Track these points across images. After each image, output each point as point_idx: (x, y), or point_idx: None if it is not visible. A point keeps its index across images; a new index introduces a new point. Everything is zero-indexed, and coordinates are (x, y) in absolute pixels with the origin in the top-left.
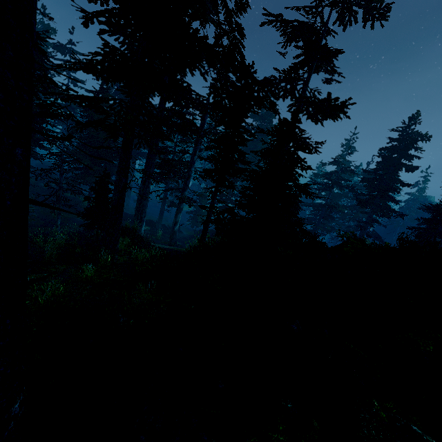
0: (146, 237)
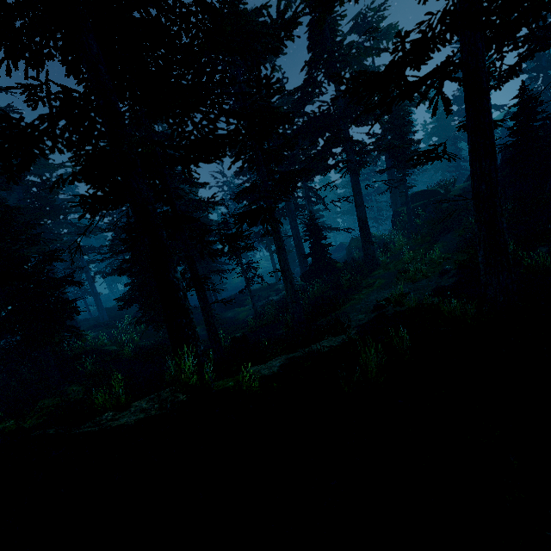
0: None
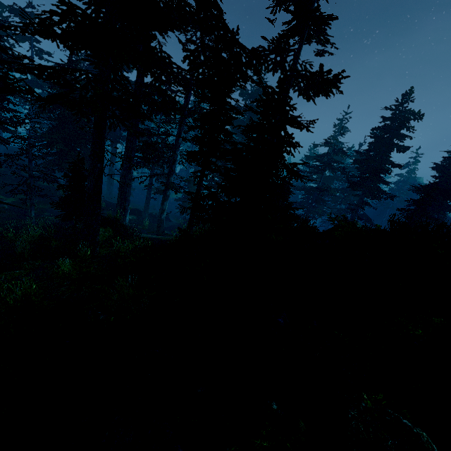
0: (131, 227)
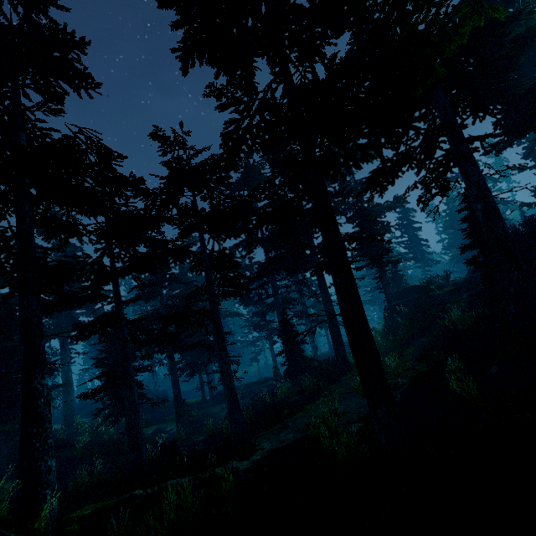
0: None
